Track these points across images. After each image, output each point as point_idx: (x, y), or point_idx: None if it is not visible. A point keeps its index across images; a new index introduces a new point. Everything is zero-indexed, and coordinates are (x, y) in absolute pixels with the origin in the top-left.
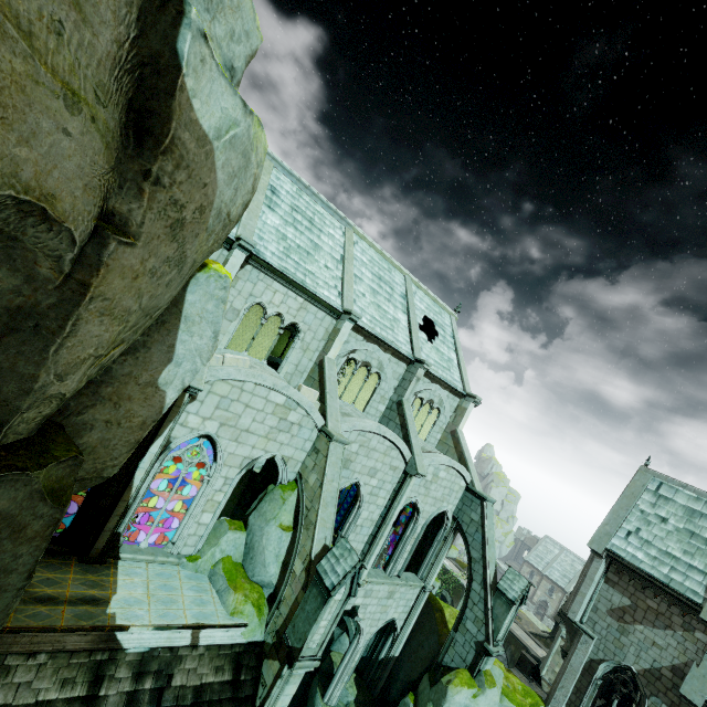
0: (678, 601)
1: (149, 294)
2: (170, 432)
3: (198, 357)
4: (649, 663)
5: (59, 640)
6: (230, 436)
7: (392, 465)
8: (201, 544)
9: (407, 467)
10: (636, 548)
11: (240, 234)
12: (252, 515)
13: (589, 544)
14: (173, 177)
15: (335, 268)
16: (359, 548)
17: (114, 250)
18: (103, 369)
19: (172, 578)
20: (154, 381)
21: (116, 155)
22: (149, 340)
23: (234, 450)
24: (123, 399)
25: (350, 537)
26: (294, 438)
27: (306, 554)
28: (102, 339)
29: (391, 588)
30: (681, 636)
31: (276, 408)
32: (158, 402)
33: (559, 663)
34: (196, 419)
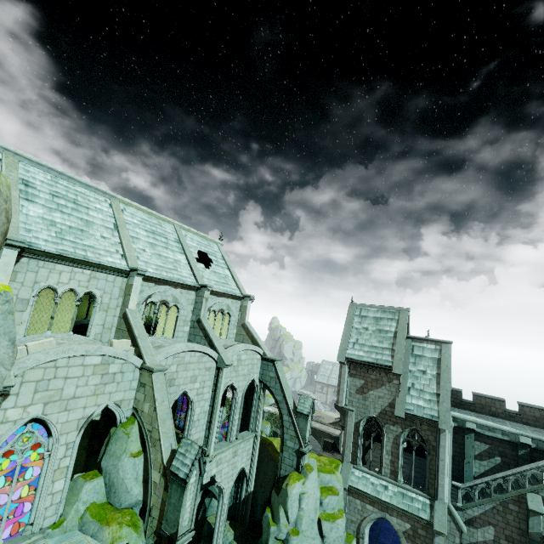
0: (383, 369)
1: None
2: None
3: (0, 367)
4: (380, 408)
5: None
6: (58, 410)
7: (207, 367)
8: (61, 508)
9: (217, 364)
10: (359, 350)
11: None
12: (103, 460)
13: (337, 359)
14: None
15: (111, 236)
16: (202, 436)
17: None
18: None
19: None
20: None
21: None
22: None
23: (67, 418)
24: None
25: (192, 432)
26: (120, 384)
27: (159, 464)
28: None
29: (234, 449)
30: (388, 387)
31: (95, 368)
32: None
33: None
34: (16, 411)
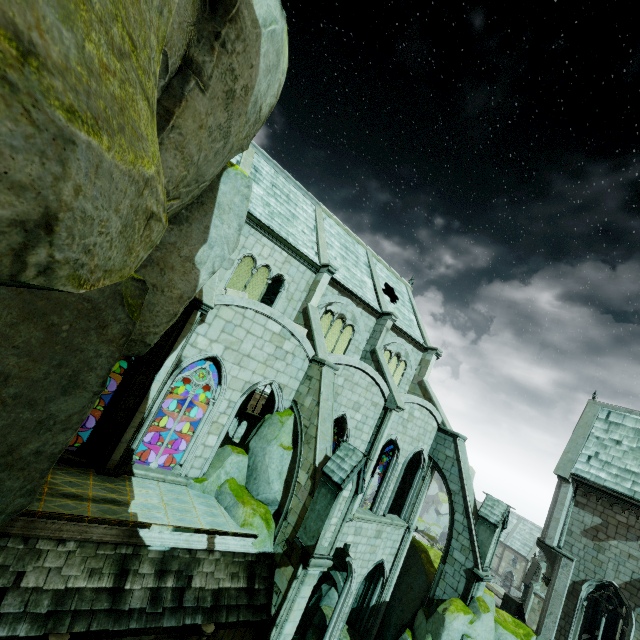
0: None
1: (205, 152)
2: (183, 349)
3: (226, 245)
4: (628, 575)
5: (86, 530)
6: (233, 360)
7: (373, 401)
8: (206, 467)
9: (386, 403)
10: (598, 469)
11: None
12: (253, 440)
13: (555, 471)
14: (234, 46)
15: (310, 234)
16: None
17: (192, 88)
18: None
19: (183, 494)
20: (191, 257)
21: (197, 15)
22: (191, 217)
23: (237, 373)
24: (167, 267)
25: None
26: (288, 366)
27: (309, 464)
28: (173, 174)
29: (378, 526)
30: None
31: (273, 336)
32: (193, 280)
33: (535, 620)
34: (204, 340)
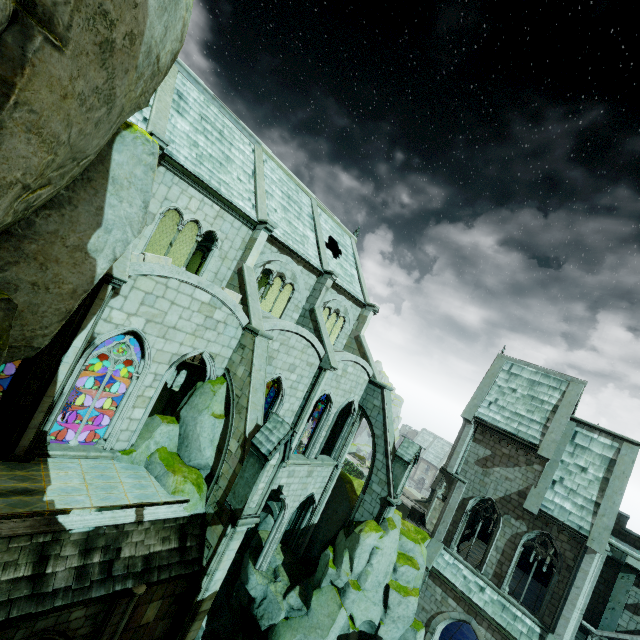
0: (523, 445)
1: (78, 127)
2: (94, 326)
3: (128, 226)
4: (503, 492)
5: None
6: (157, 333)
7: (309, 362)
8: (134, 438)
9: (321, 363)
10: (495, 413)
11: (151, 130)
12: (183, 409)
13: (462, 414)
14: None
15: (247, 182)
16: None
17: (40, 47)
18: (29, 210)
19: (108, 469)
20: (82, 246)
21: None
22: (75, 197)
23: (162, 346)
24: (49, 261)
25: None
26: (220, 335)
27: (240, 433)
28: (29, 164)
29: (310, 468)
30: (524, 470)
31: (202, 306)
32: (88, 271)
33: (435, 516)
34: (120, 315)
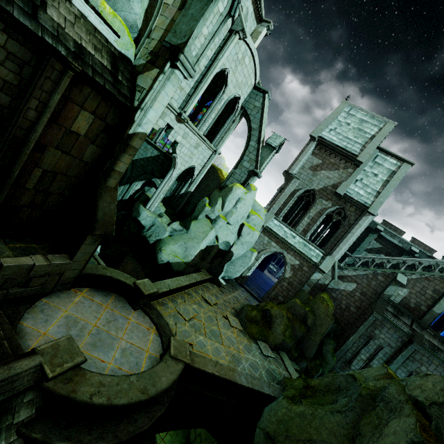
0: (346, 156)
1: None
2: None
3: None
4: (322, 186)
5: None
6: None
7: None
8: None
9: (233, 26)
10: (333, 136)
11: None
12: None
13: (311, 134)
14: None
15: None
16: (186, 90)
17: None
18: None
19: None
20: None
21: None
22: None
23: None
24: None
25: None
26: None
27: None
28: None
29: (198, 141)
30: (341, 172)
31: None
32: None
33: None
34: None
